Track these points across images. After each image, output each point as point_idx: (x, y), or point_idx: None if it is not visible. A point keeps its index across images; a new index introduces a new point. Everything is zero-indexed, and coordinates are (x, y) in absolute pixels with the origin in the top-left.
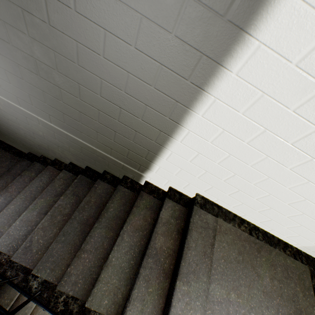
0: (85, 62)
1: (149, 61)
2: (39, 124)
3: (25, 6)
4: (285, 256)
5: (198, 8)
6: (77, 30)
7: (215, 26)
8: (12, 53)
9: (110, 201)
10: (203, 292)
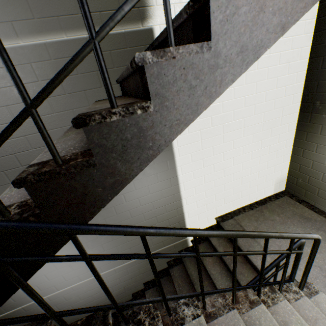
0: (134, 214)
1: (157, 193)
2: (116, 273)
3: (106, 216)
4: (273, 202)
5: (161, 173)
6: (128, 207)
7: (168, 172)
8: (98, 242)
9: (187, 269)
10: (261, 249)
